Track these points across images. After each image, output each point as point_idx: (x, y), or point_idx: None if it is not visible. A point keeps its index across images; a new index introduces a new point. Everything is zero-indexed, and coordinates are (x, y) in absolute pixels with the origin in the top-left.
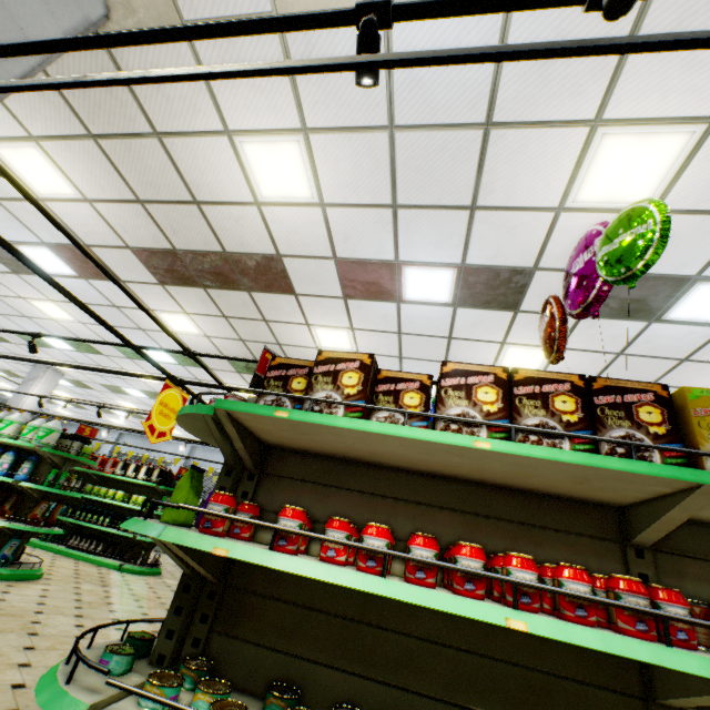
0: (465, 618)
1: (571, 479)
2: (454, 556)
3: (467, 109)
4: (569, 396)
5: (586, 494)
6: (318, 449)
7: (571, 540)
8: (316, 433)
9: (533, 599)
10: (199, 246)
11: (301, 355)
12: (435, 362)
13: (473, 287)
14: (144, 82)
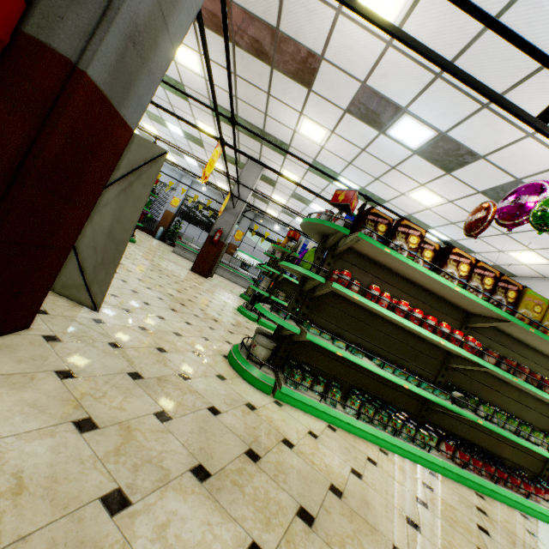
0: (401, 331)
1: (469, 304)
2: (426, 319)
3: (547, 46)
4: (491, 279)
5: (464, 307)
6: (371, 257)
7: (447, 318)
8: (389, 258)
9: (445, 337)
10: (256, 11)
11: (277, 129)
12: (370, 176)
13: (436, 149)
14: (447, 72)
